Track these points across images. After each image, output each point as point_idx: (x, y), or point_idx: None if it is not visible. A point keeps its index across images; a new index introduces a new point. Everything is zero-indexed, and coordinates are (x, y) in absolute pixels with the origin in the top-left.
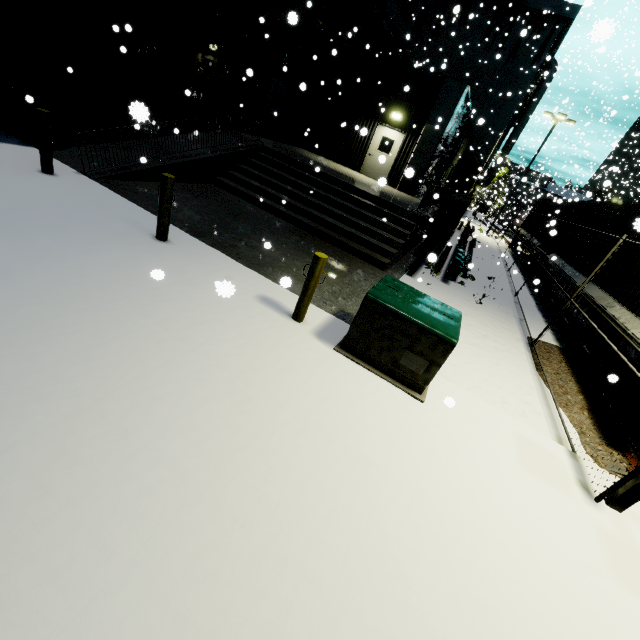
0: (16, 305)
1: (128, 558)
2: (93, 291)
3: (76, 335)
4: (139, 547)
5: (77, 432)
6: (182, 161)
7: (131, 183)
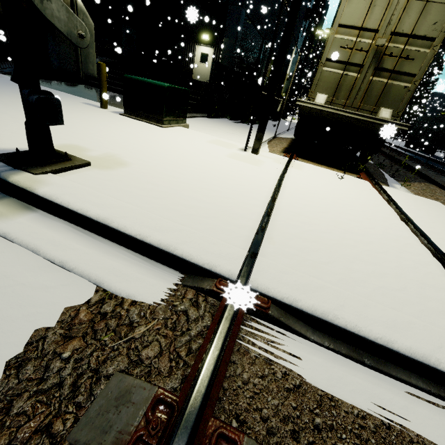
0: None
1: None
2: None
3: None
4: None
5: None
6: None
7: None
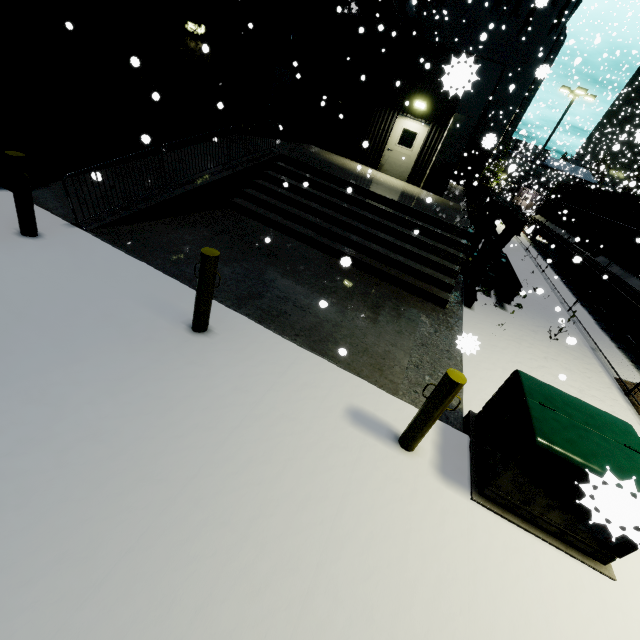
0: (18, 586)
1: None
2: (136, 489)
3: (132, 637)
4: None
5: None
6: (193, 187)
7: (137, 227)
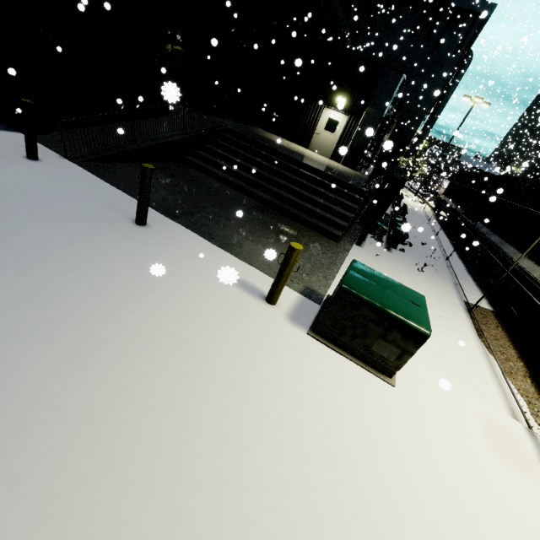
0: (1, 310)
1: None
2: (78, 287)
3: (62, 342)
4: None
5: (66, 468)
6: (155, 143)
7: (110, 165)
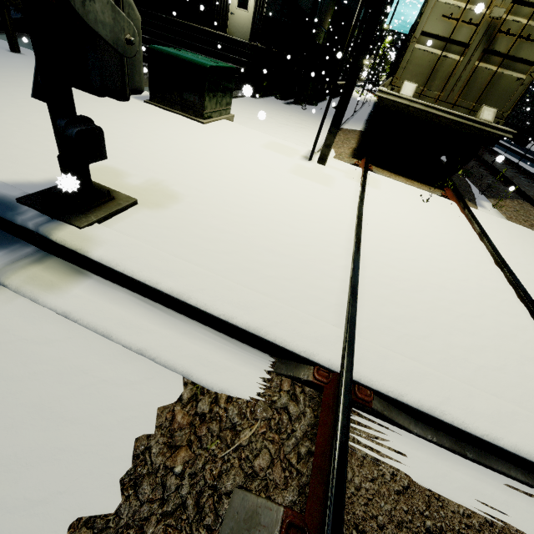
0: None
1: None
2: None
3: None
4: None
5: None
6: None
7: None
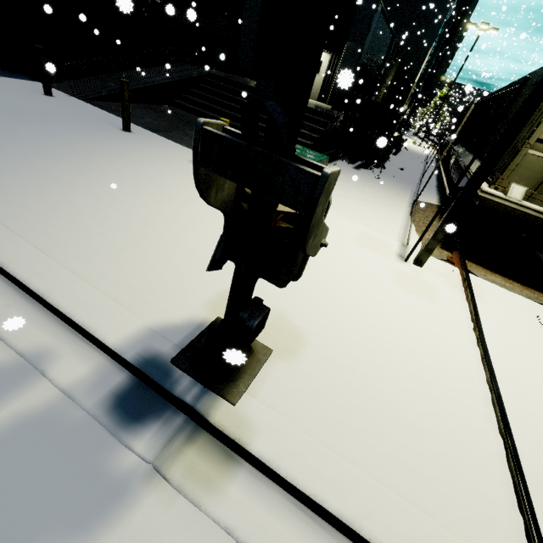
0: (36, 151)
1: (98, 232)
2: (80, 149)
3: (70, 164)
4: (103, 230)
5: (72, 196)
6: (144, 86)
7: (107, 103)
